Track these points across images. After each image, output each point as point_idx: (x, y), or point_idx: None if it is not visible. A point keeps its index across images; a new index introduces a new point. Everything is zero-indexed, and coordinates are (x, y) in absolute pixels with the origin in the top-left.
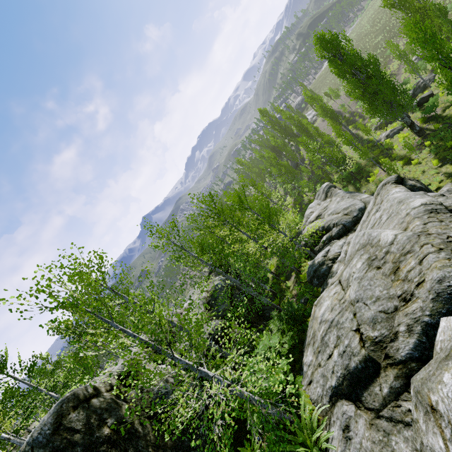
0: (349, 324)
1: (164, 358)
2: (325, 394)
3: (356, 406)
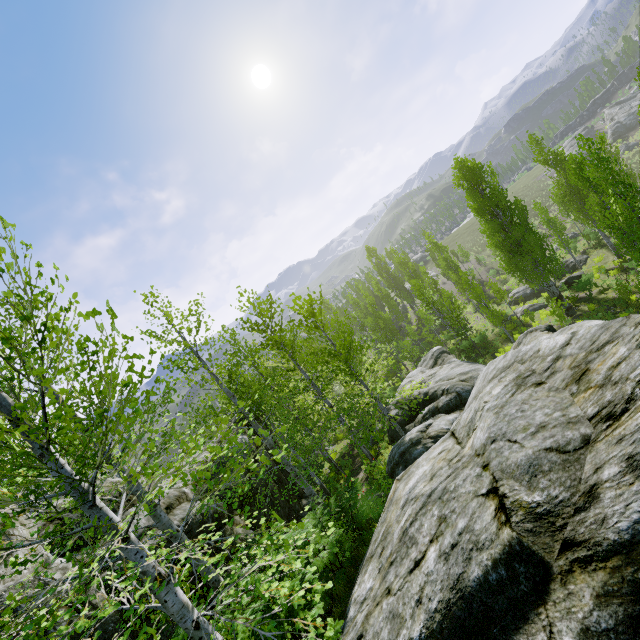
0: (473, 485)
1: (74, 549)
2: None
3: None
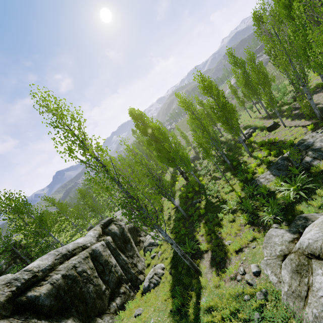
0: None
1: None
2: None
3: None
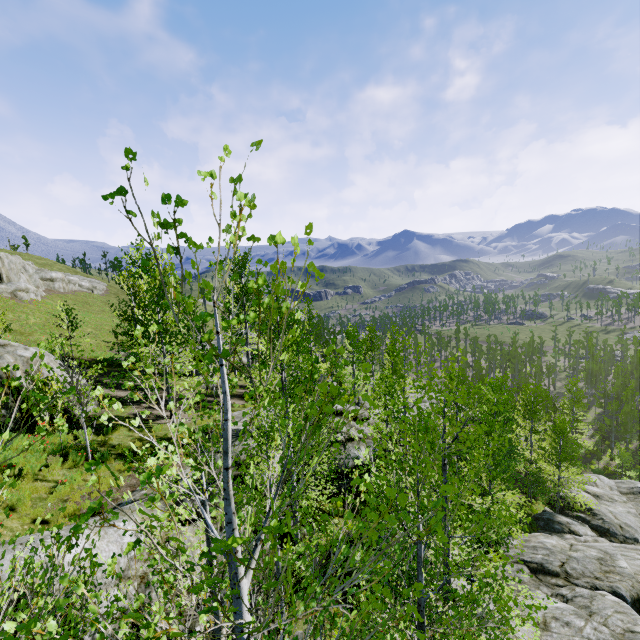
0: (560, 558)
1: None
2: (515, 557)
3: (530, 572)
